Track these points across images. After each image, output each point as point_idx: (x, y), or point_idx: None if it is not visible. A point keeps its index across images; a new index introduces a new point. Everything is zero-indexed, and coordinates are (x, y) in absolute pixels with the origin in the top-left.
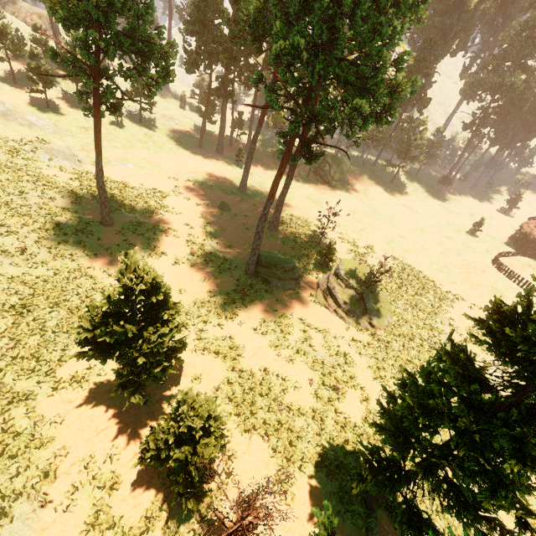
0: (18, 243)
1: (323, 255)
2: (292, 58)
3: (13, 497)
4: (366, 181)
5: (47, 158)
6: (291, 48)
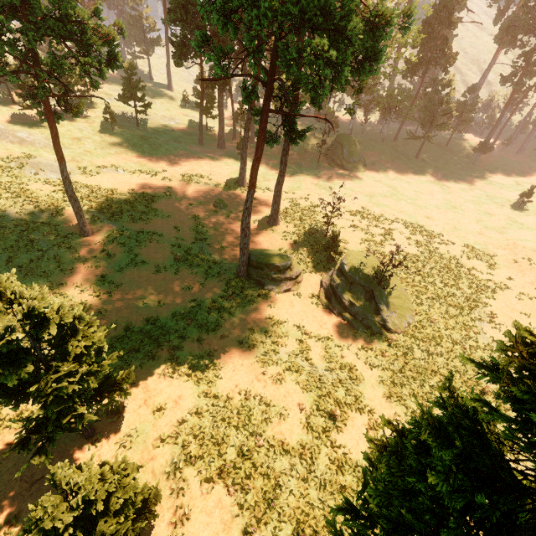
0: None
1: (327, 249)
2: (230, 2)
3: None
4: (386, 159)
5: (33, 173)
6: None
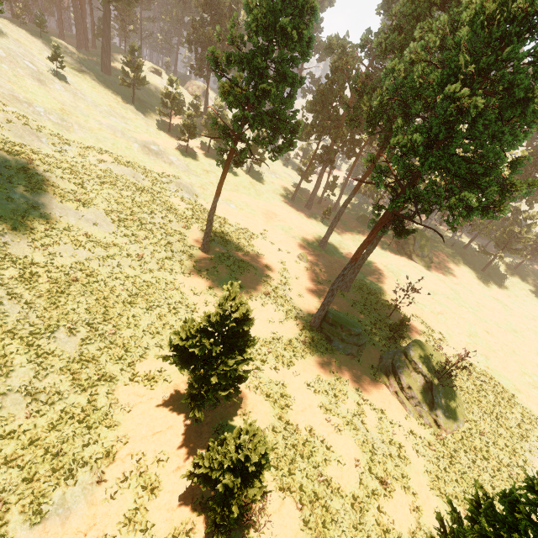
0: (139, 251)
1: (393, 329)
2: (407, 149)
3: (81, 464)
4: (453, 263)
5: (175, 190)
6: (407, 142)
